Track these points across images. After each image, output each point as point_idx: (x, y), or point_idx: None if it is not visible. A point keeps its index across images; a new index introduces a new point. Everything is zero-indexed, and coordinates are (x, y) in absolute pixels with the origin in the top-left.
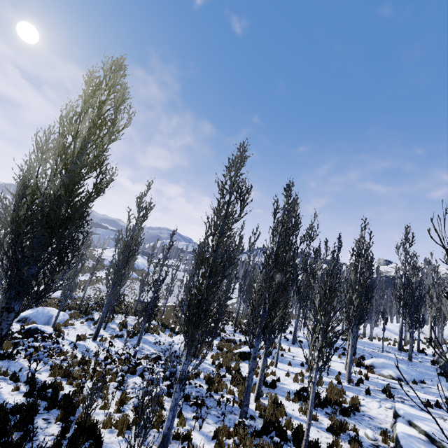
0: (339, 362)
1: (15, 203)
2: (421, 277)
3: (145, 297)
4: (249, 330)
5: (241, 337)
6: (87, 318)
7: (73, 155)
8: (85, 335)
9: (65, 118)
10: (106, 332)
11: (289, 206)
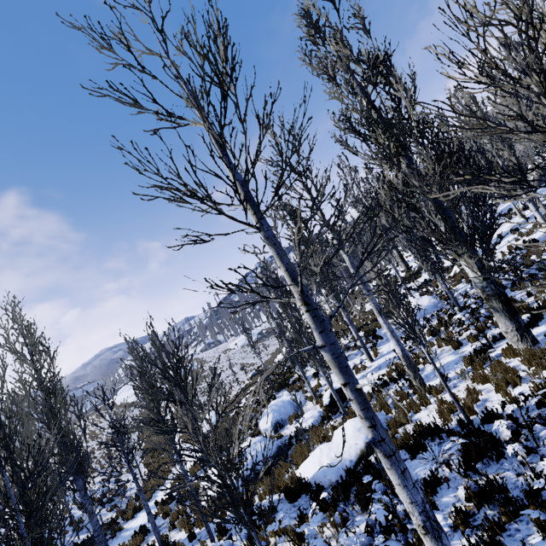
0: (504, 224)
1: (436, 155)
2: (466, 148)
3: (244, 375)
4: (408, 278)
5: (414, 283)
6: (315, 375)
7: (393, 102)
8: (361, 365)
9: (373, 60)
10: (356, 358)
11: (341, 161)
